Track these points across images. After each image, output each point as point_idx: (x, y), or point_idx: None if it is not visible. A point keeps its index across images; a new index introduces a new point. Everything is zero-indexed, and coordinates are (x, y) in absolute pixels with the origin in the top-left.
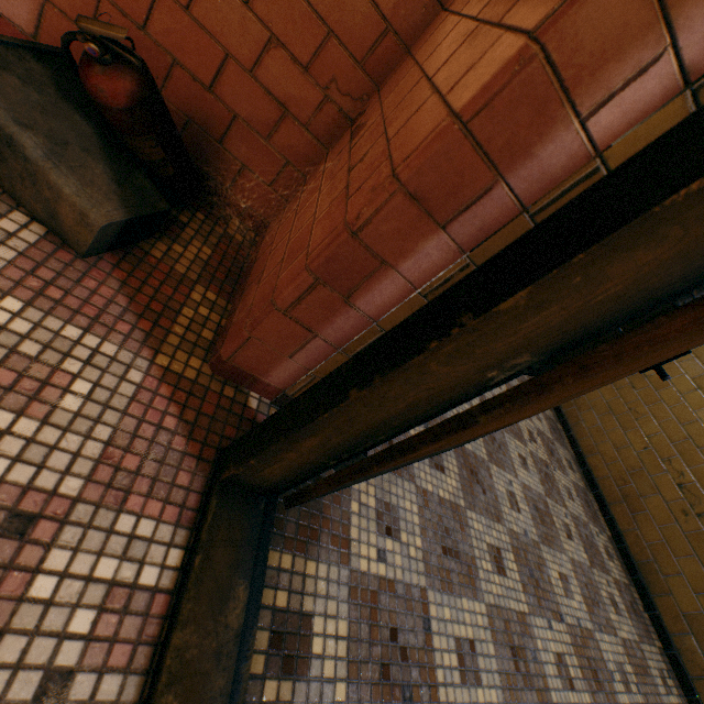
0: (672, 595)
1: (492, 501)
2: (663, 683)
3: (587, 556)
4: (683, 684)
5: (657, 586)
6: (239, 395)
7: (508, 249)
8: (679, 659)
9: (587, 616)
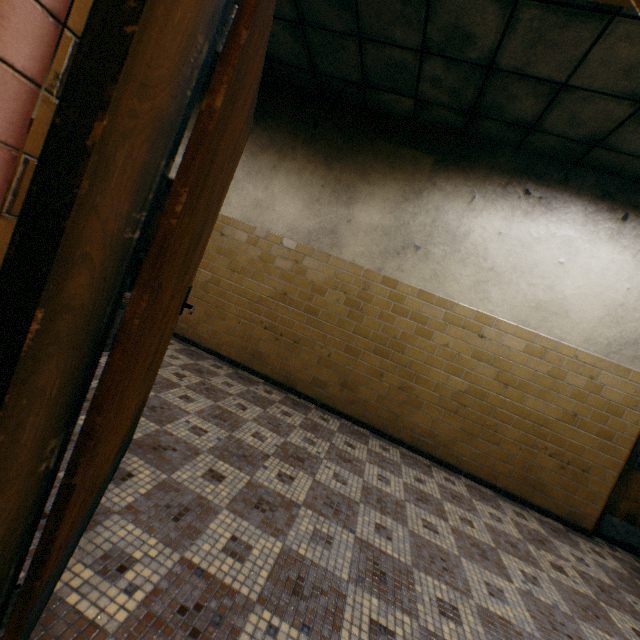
0: (302, 380)
1: (185, 448)
2: (325, 420)
3: (260, 406)
4: (331, 410)
5: (295, 383)
6: None
7: None
8: (323, 403)
9: (279, 436)
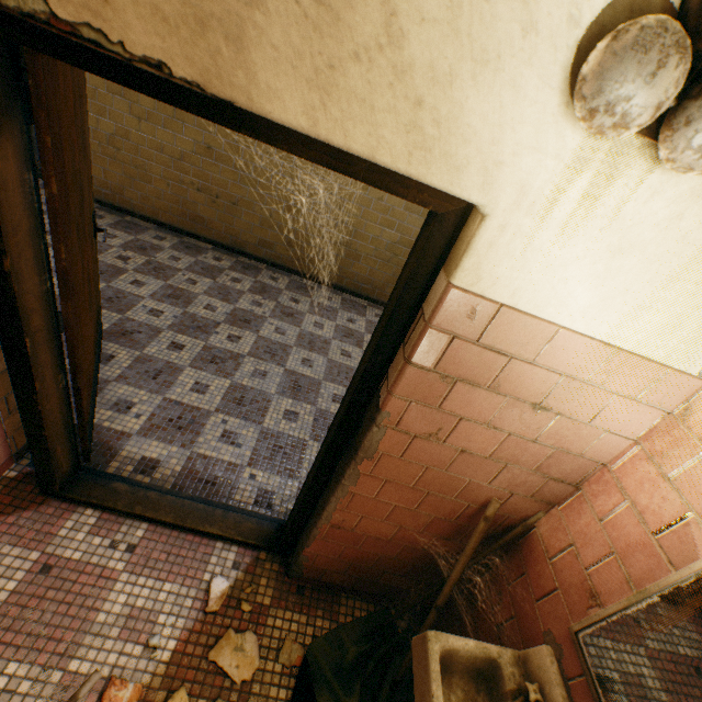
0: (249, 243)
1: (148, 330)
2: (274, 280)
3: (210, 278)
4: (281, 269)
5: (244, 246)
6: (4, 482)
7: (12, 375)
8: (273, 262)
9: (230, 305)
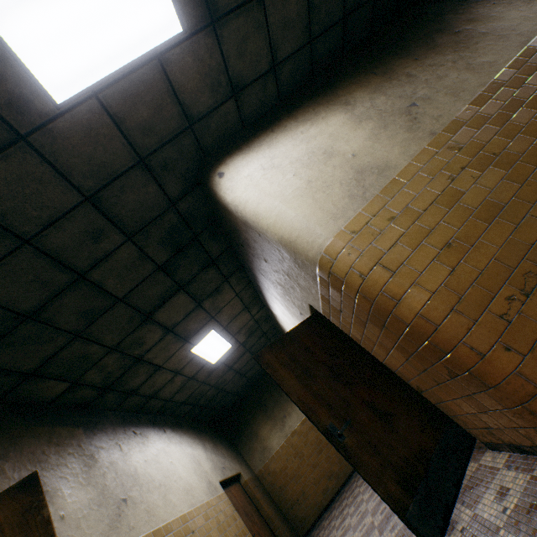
0: None
1: None
2: None
3: None
4: None
5: None
6: None
7: None
8: None
9: None
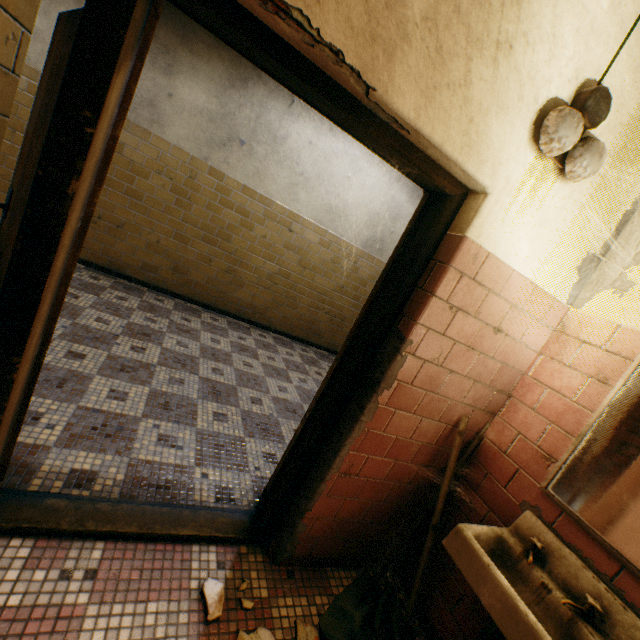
0: (131, 265)
1: None
2: (160, 301)
3: (93, 294)
4: (164, 292)
5: (124, 268)
6: None
7: None
8: (156, 286)
9: (122, 319)
